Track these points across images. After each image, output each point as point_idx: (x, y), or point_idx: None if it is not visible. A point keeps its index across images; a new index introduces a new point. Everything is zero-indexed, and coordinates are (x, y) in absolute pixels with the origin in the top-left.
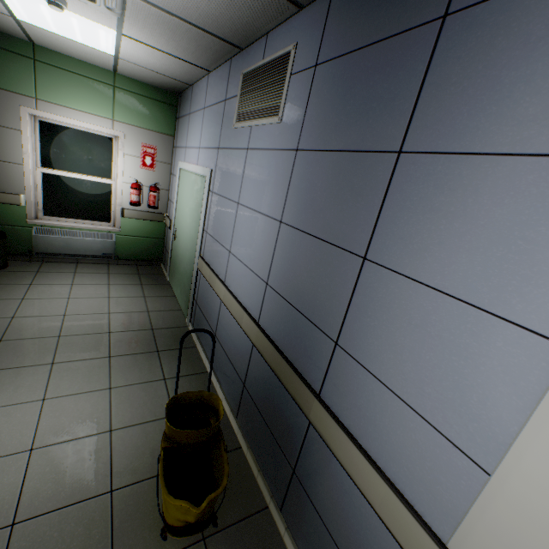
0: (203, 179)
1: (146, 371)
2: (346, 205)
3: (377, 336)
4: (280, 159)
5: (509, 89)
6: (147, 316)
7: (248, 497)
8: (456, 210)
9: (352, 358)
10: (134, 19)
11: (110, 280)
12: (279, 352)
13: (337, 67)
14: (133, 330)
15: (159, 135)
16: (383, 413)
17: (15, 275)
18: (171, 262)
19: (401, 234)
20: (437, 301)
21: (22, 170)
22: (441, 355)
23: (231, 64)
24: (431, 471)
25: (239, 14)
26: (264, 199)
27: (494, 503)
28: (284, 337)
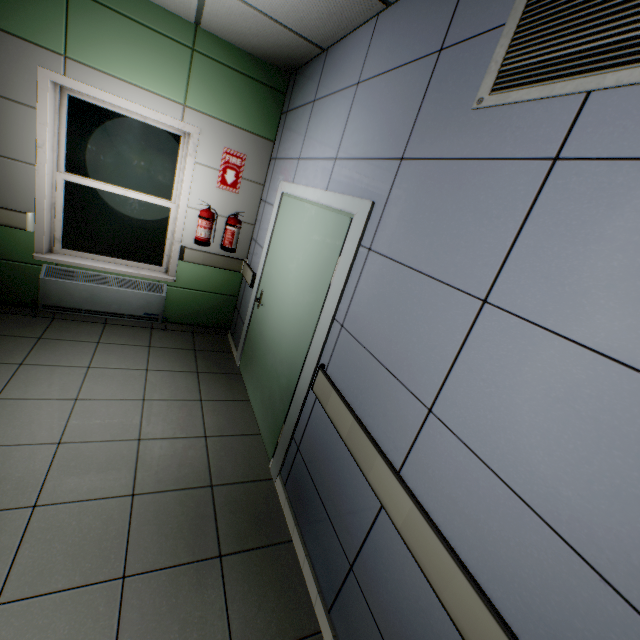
0: (343, 219)
1: (194, 630)
2: None
3: None
4: None
5: None
6: (203, 450)
7: None
8: None
9: None
10: None
11: (149, 362)
12: None
13: None
14: (176, 489)
15: (251, 137)
16: None
17: (1, 344)
18: (246, 339)
19: None
20: None
21: (33, 173)
22: None
23: None
24: None
25: None
26: None
27: None
28: None
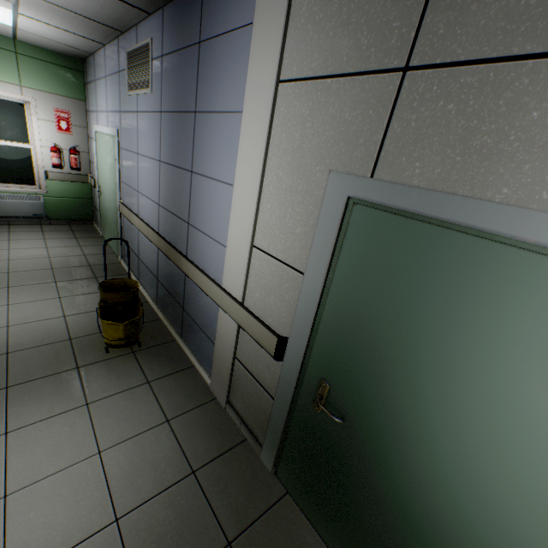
0: (114, 139)
1: (87, 288)
2: (183, 144)
3: (199, 211)
4: (154, 118)
5: (217, 83)
6: (84, 258)
7: (163, 337)
8: (212, 139)
9: (194, 228)
10: (28, 5)
11: (45, 236)
12: (167, 243)
13: (171, 60)
14: (73, 267)
15: (70, 100)
16: (205, 247)
17: None
18: (101, 217)
19: (200, 155)
20: (212, 184)
21: None
22: (215, 208)
23: (119, 42)
24: (218, 261)
25: (111, 12)
26: (151, 148)
27: (228, 257)
28: (170, 234)
